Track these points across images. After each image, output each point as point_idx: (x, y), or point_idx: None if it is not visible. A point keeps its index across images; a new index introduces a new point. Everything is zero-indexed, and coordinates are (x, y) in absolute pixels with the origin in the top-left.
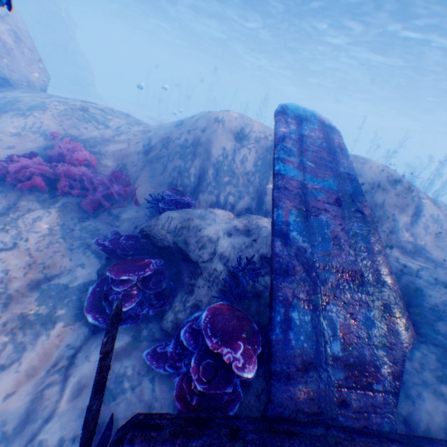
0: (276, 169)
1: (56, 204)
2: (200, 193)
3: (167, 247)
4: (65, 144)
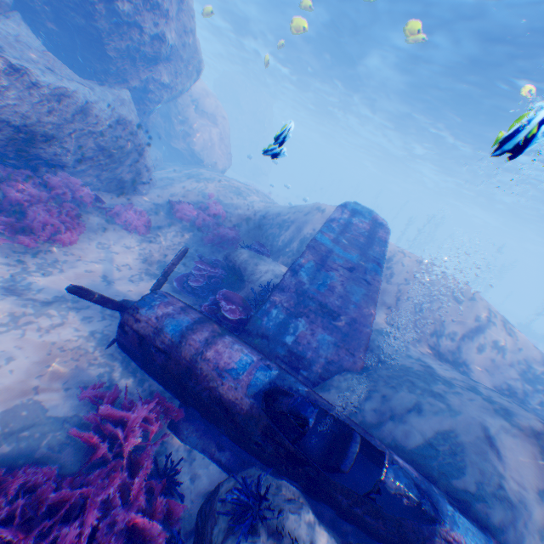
0: (315, 236)
1: (190, 233)
2: (282, 255)
3: (234, 268)
4: (212, 202)
